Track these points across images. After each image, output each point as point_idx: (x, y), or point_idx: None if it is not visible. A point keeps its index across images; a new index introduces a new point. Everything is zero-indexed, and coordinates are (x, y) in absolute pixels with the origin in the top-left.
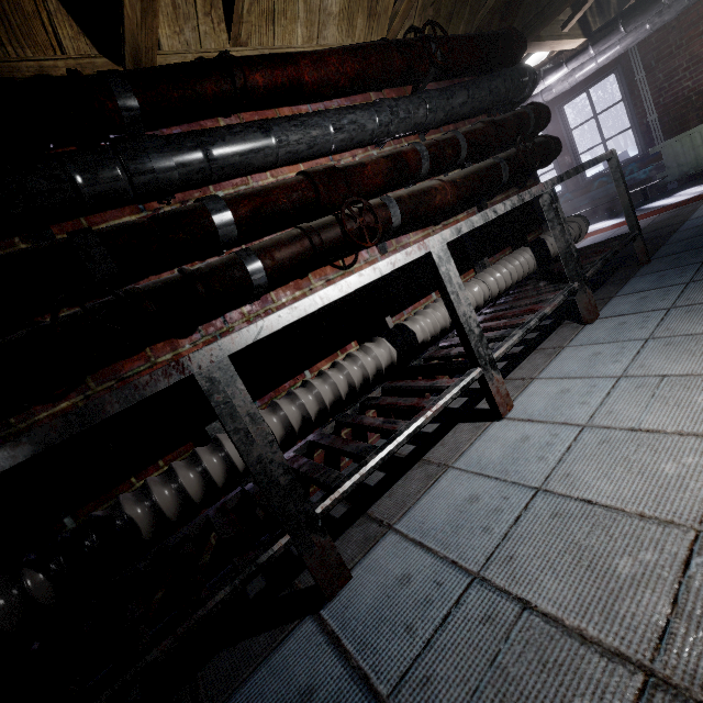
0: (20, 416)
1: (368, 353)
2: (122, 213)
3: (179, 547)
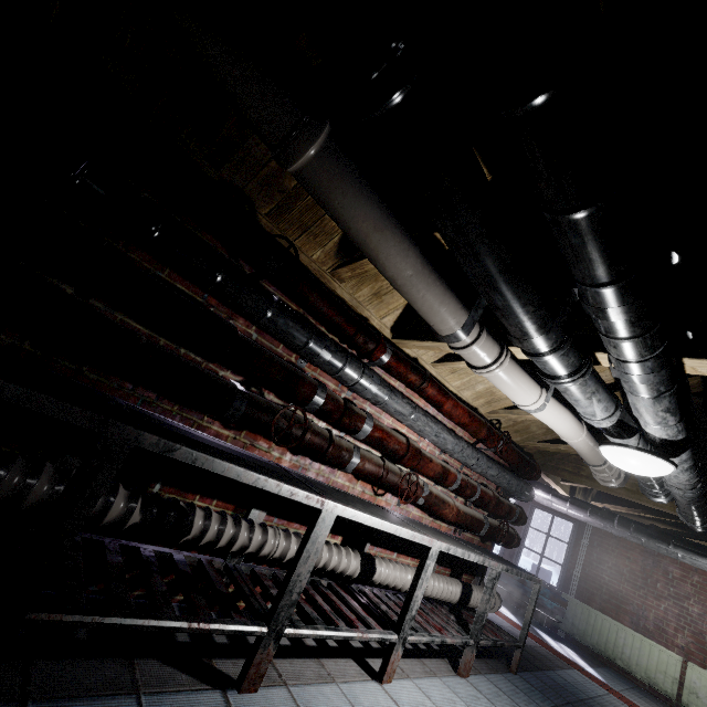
0: (210, 419)
1: (348, 556)
2: (332, 380)
3: (184, 564)
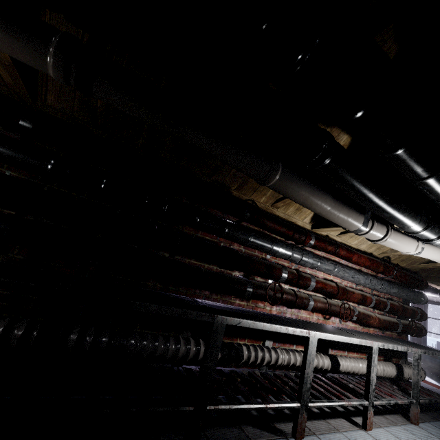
0: (234, 298)
1: (321, 358)
2: (285, 261)
3: (244, 375)
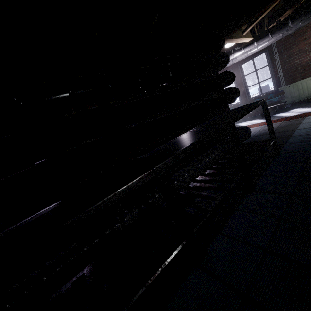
0: None
1: (125, 217)
2: None
3: None
